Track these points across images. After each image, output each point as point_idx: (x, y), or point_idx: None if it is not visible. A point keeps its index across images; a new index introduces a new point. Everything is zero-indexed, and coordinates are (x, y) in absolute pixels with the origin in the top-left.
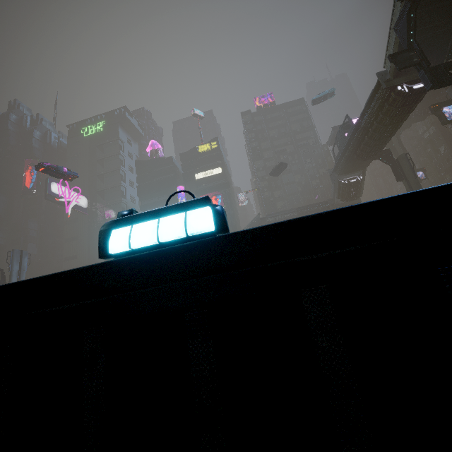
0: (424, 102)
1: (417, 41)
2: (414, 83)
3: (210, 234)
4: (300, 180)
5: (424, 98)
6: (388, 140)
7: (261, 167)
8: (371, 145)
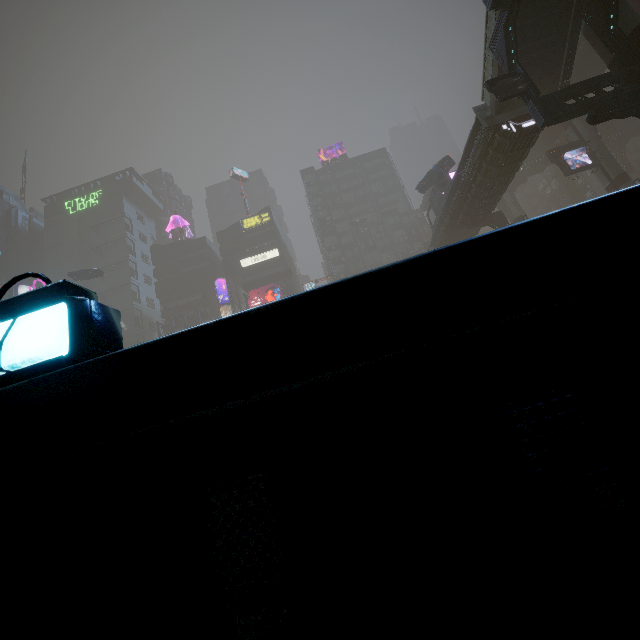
0: (541, 148)
1: (521, 64)
2: (523, 120)
3: (57, 362)
4: (389, 260)
5: (539, 143)
6: (498, 198)
7: (334, 244)
8: (476, 206)
